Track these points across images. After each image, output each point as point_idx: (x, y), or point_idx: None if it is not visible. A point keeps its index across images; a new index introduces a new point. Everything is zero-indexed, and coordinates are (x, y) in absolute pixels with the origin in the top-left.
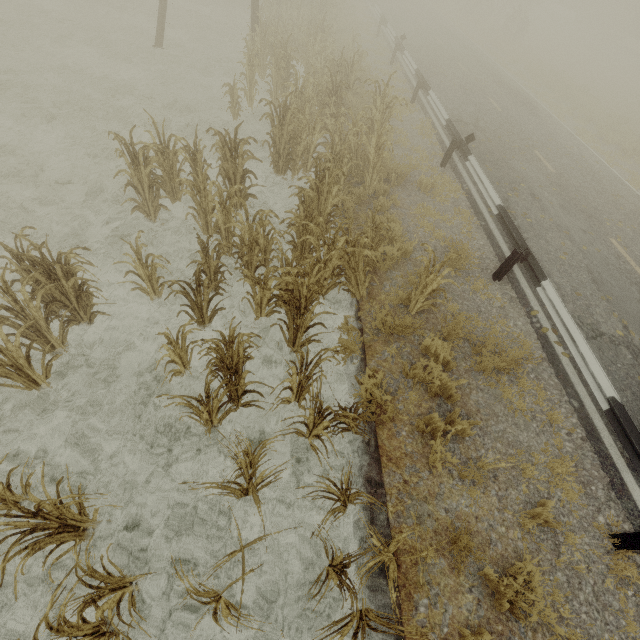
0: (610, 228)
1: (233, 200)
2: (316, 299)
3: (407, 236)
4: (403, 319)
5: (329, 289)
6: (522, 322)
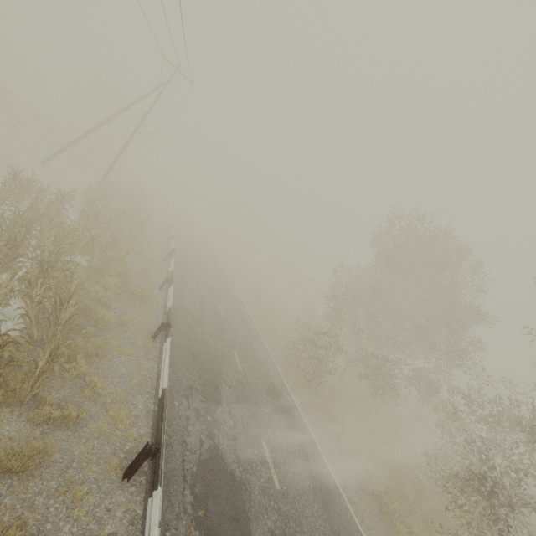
0: (222, 304)
1: (53, 208)
2: (71, 251)
3: (129, 264)
4: (106, 265)
5: (79, 254)
6: (161, 300)
